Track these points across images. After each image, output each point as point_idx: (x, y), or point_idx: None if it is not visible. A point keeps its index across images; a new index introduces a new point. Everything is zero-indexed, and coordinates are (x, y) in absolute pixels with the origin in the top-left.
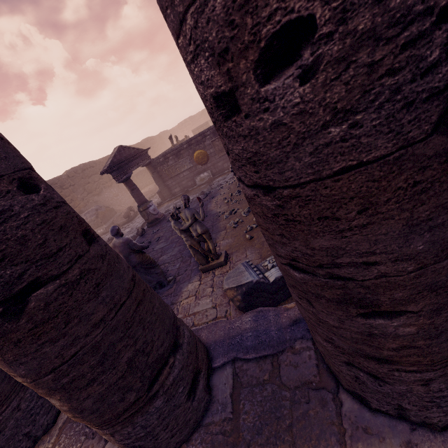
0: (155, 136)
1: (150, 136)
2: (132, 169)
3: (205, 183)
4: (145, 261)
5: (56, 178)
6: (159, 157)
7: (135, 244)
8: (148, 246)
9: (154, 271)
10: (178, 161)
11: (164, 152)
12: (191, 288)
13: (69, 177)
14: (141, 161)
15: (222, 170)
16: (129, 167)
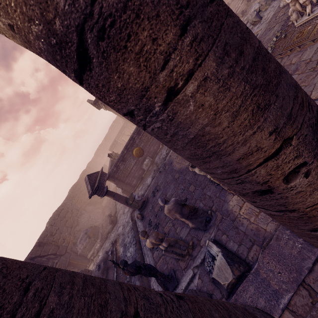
0: (86, 168)
1: (83, 170)
2: (104, 184)
3: (150, 165)
4: (191, 209)
5: (44, 231)
6: (113, 168)
7: (181, 200)
8: (186, 198)
9: (198, 213)
10: (126, 163)
11: (111, 165)
12: (235, 203)
13: (52, 225)
14: (104, 177)
15: (155, 152)
16: (102, 184)
